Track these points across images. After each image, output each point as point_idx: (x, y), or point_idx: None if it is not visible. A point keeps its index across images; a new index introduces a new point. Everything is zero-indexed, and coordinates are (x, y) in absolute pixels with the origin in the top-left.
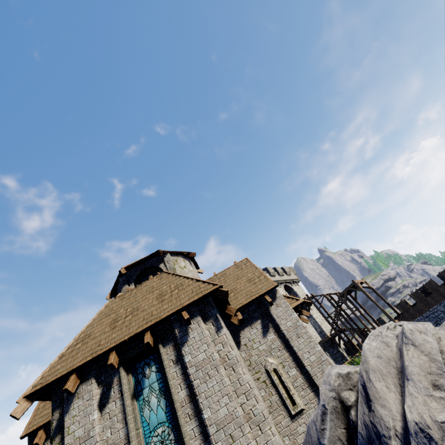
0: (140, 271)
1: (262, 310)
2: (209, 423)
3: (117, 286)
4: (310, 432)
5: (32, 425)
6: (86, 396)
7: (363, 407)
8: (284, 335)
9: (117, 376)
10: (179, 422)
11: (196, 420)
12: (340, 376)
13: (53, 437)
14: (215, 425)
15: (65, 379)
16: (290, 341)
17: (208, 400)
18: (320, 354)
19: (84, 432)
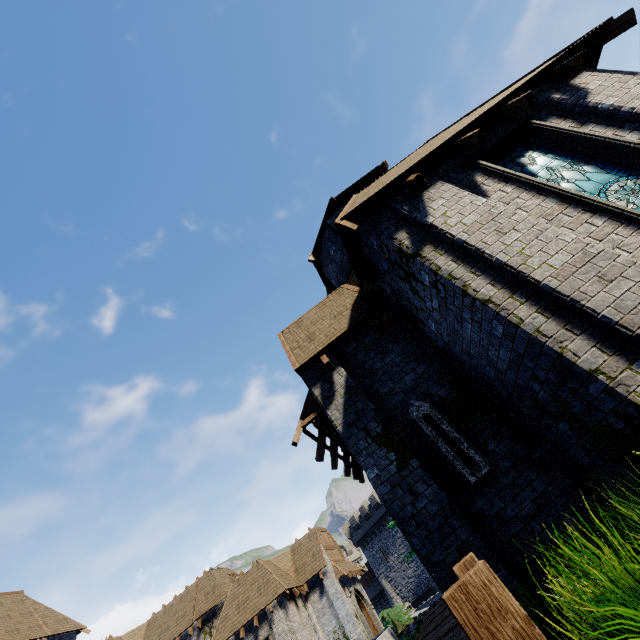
0: None
1: None
2: None
3: (321, 240)
4: None
5: (302, 360)
6: (446, 195)
7: None
8: None
9: (478, 175)
10: None
11: None
12: None
13: (417, 251)
14: None
15: (390, 200)
16: None
17: None
18: None
19: (479, 215)
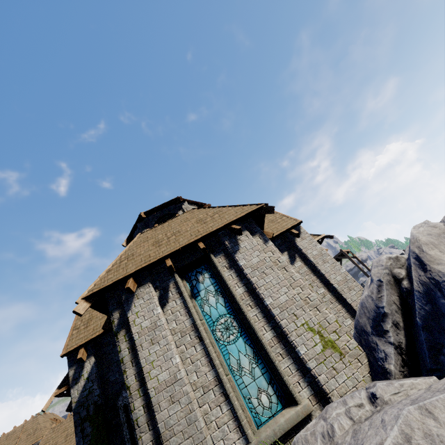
0: (158, 217)
1: (287, 244)
2: (272, 307)
3: (133, 233)
4: (365, 305)
5: (70, 346)
6: (146, 297)
7: (418, 272)
8: (310, 262)
9: (173, 282)
10: (242, 310)
11: (257, 308)
12: (391, 259)
13: (117, 332)
14: (278, 308)
15: (120, 286)
16: (317, 266)
17: (268, 291)
18: (345, 274)
19: (151, 323)
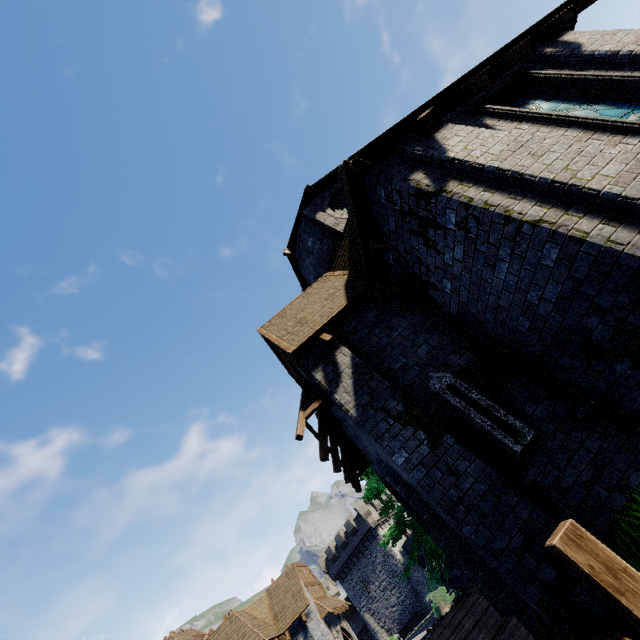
0: (330, 196)
1: None
2: None
3: (296, 233)
4: None
5: (297, 343)
6: (462, 133)
7: None
8: None
9: (487, 119)
10: None
11: None
12: None
13: (440, 187)
14: None
15: (399, 144)
16: None
17: None
18: None
19: (506, 145)
